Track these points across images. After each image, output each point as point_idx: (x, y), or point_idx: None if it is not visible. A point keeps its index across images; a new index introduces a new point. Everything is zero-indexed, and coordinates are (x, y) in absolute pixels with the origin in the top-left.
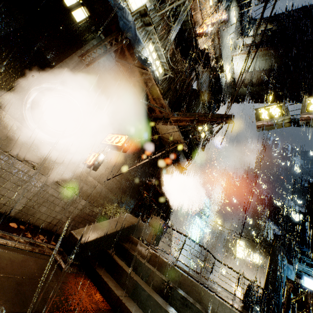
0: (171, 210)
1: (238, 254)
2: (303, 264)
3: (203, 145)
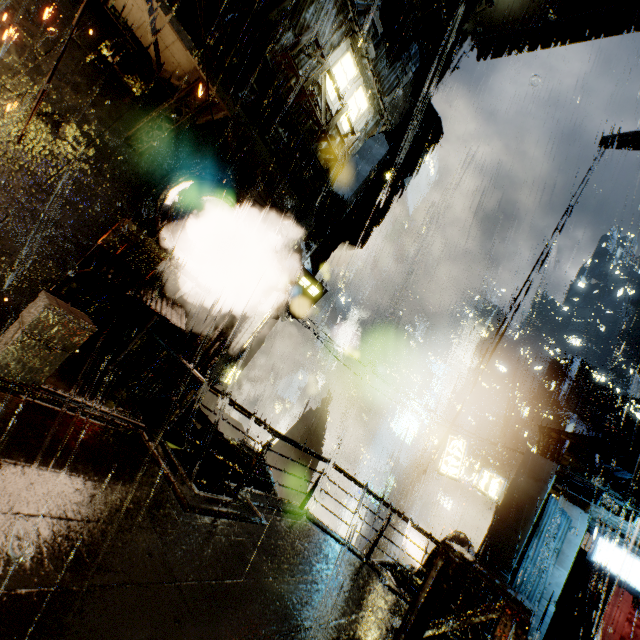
0: (234, 326)
1: (447, 466)
2: (604, 508)
3: (329, 135)
